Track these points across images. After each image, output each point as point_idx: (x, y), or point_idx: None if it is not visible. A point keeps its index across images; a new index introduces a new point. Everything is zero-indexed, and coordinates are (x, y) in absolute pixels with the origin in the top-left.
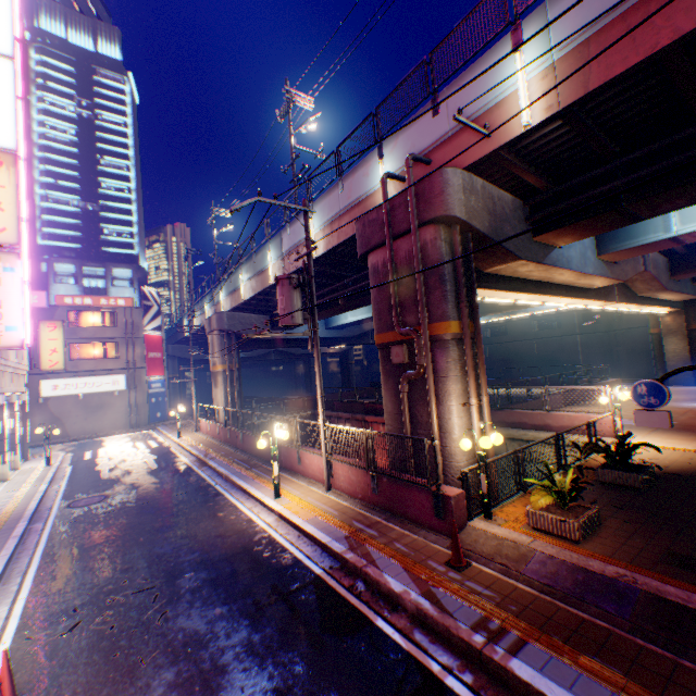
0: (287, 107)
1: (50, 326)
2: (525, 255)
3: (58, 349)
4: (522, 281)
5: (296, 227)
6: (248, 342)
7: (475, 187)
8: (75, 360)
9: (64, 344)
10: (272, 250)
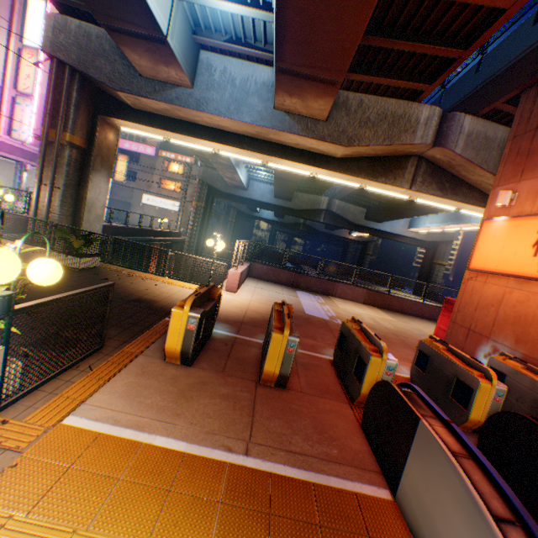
0: None
1: (123, 159)
2: (124, 87)
3: (123, 171)
4: (193, 125)
5: None
6: (219, 193)
7: (71, 28)
8: (160, 188)
9: (126, 169)
10: None
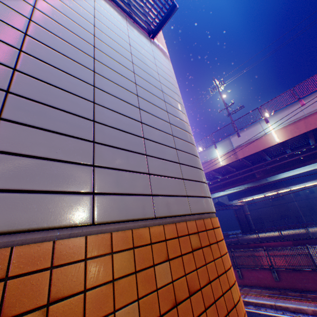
0: (218, 86)
1: None
2: None
3: None
4: None
5: (248, 132)
6: None
7: None
8: None
9: None
10: (218, 148)
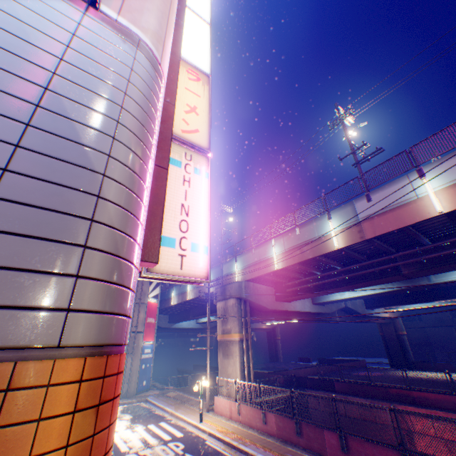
0: (342, 117)
1: None
2: None
3: None
4: None
5: (385, 192)
6: (253, 311)
7: None
8: None
9: None
10: (333, 219)
